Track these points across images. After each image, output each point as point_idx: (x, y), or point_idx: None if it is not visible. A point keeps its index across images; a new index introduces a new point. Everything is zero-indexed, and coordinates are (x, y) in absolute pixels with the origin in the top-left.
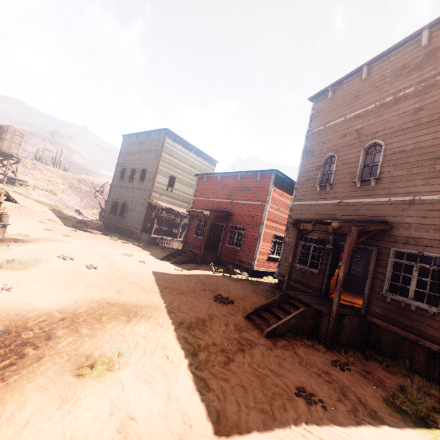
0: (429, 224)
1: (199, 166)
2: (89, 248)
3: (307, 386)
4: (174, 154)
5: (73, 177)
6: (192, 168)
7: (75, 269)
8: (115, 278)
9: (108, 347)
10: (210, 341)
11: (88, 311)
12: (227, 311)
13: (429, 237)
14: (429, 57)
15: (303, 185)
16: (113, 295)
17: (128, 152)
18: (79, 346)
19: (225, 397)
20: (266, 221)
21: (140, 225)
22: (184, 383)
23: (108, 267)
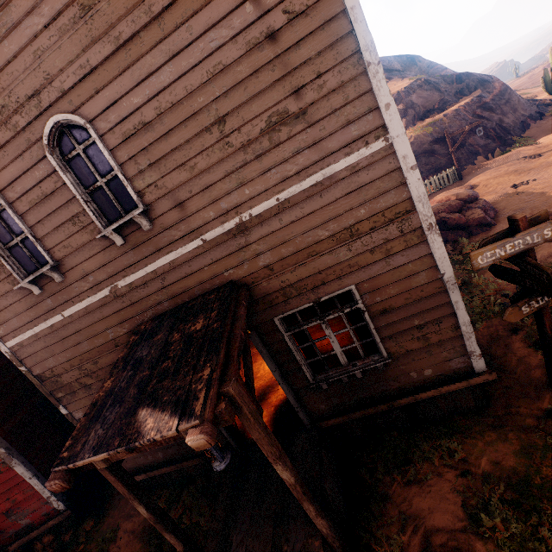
0: (296, 252)
1: None
2: None
3: None
4: None
5: None
6: None
7: None
8: None
9: None
10: None
11: None
12: None
13: (311, 272)
14: None
15: None
16: None
17: None
18: None
19: None
20: None
21: None
22: None
23: None
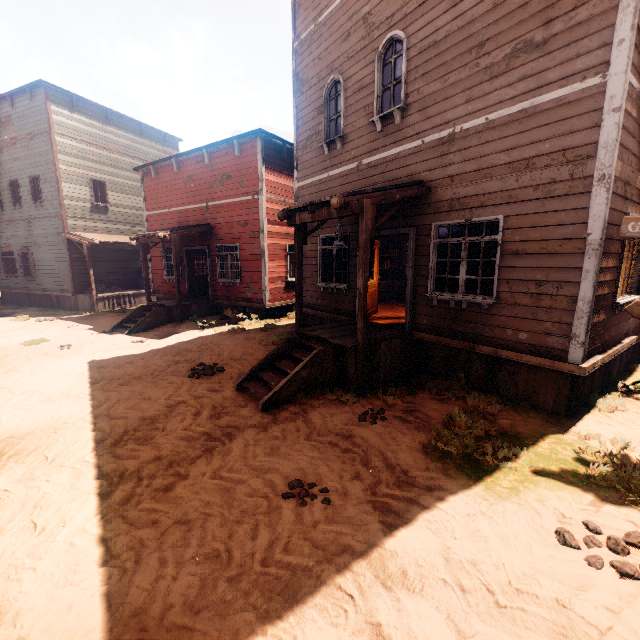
0: (476, 170)
1: (145, 152)
2: None
3: (309, 473)
4: (82, 136)
5: None
6: (133, 158)
7: None
8: None
9: None
10: (149, 456)
11: None
12: (207, 387)
13: (477, 192)
14: None
15: (305, 148)
16: None
17: None
18: None
19: (138, 561)
20: (267, 225)
21: (68, 284)
22: (51, 570)
23: None
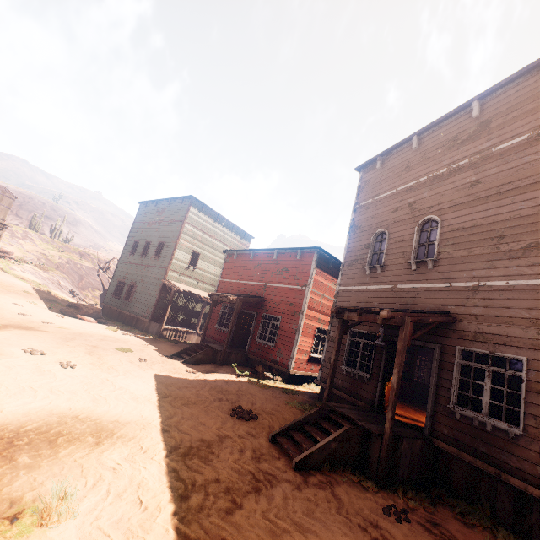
0: (498, 316)
1: (229, 241)
2: (72, 340)
3: None
4: (199, 226)
5: (74, 250)
6: (222, 243)
7: (42, 367)
8: (97, 381)
9: (51, 486)
10: (211, 475)
11: (40, 429)
12: (246, 430)
13: (500, 332)
14: (481, 128)
15: (350, 266)
16: (86, 405)
17: (143, 222)
18: (5, 484)
19: None
20: (307, 309)
21: (150, 312)
22: None
23: (92, 366)
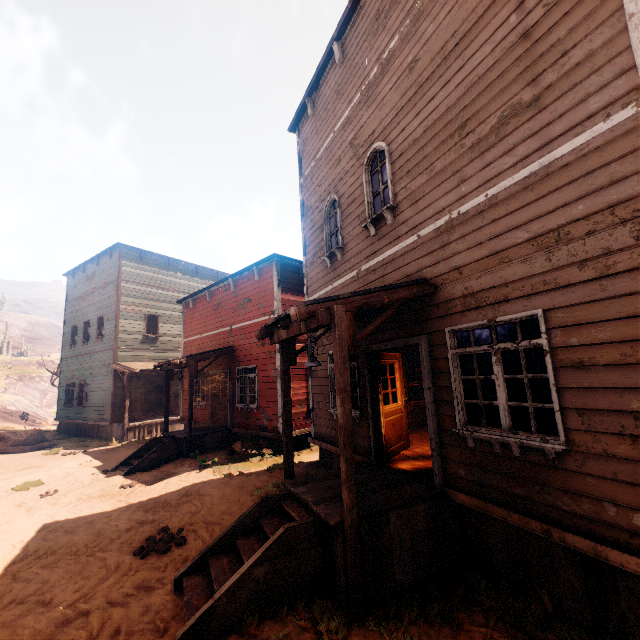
0: (488, 256)
1: (198, 288)
2: None
3: None
4: (145, 280)
5: (29, 361)
6: (187, 294)
7: None
8: None
9: None
10: None
11: None
12: (141, 580)
13: (495, 282)
14: None
15: (312, 265)
16: None
17: (76, 298)
18: None
19: None
20: None
21: (108, 412)
22: None
23: None
